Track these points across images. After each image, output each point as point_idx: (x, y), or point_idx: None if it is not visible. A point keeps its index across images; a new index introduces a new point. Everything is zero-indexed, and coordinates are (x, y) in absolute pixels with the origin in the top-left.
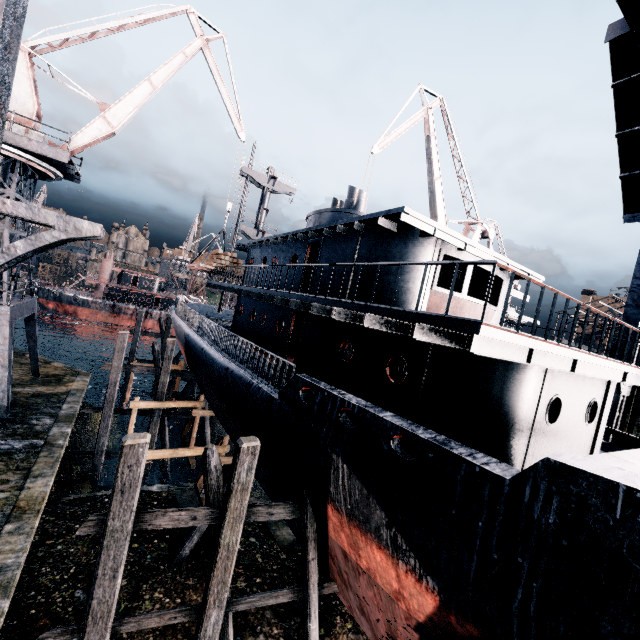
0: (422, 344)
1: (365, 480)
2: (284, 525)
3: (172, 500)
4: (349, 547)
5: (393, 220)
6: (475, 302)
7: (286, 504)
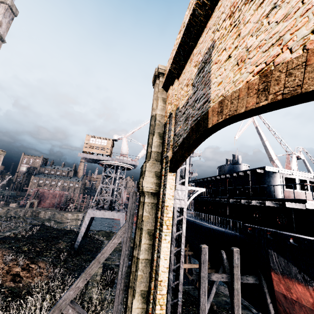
0: (288, 209)
1: (284, 256)
2: (242, 309)
3: (188, 292)
4: (285, 290)
5: (261, 169)
6: (304, 192)
7: (252, 276)
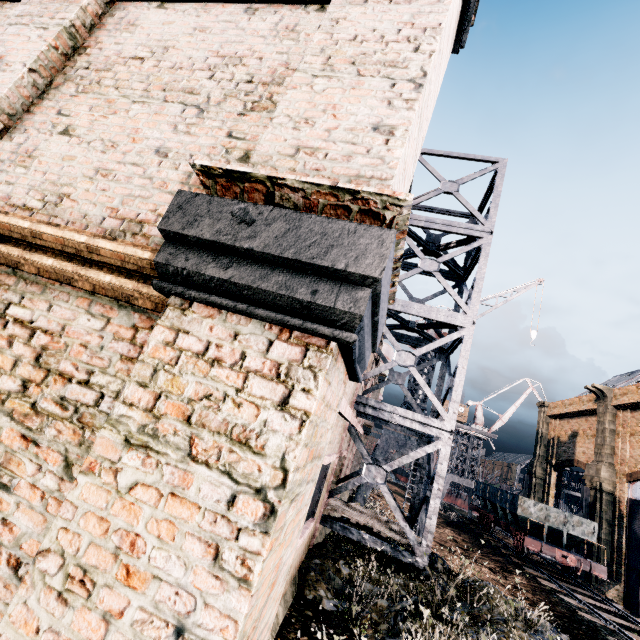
0: None
1: None
2: None
3: None
4: None
5: None
6: None
7: None
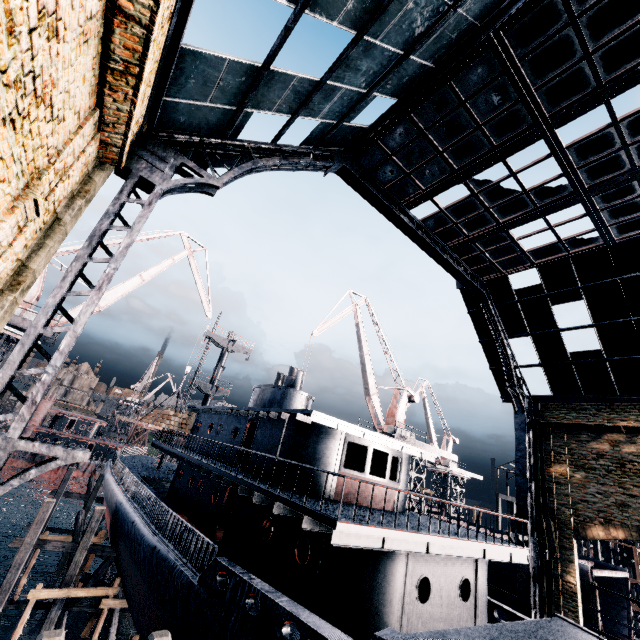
0: None
1: None
2: None
3: None
4: None
5: (308, 415)
6: (377, 480)
7: None
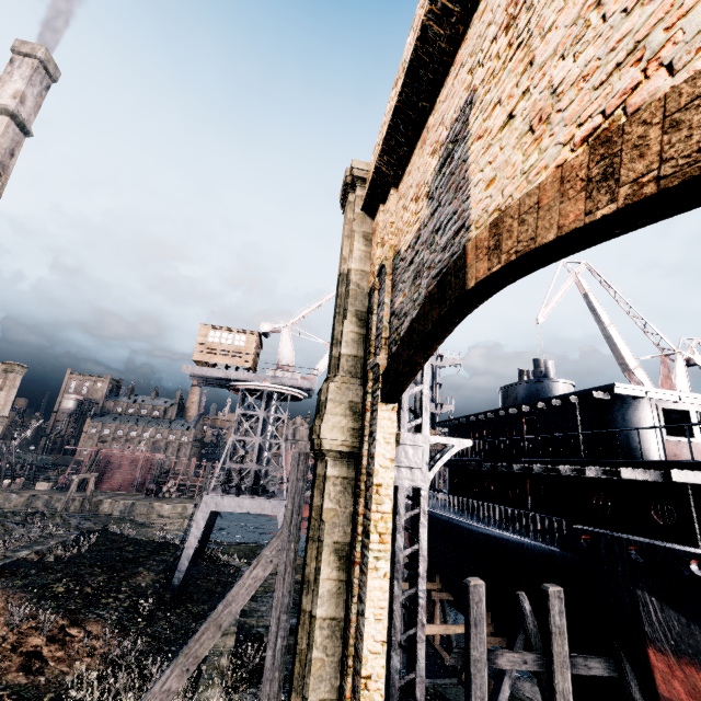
0: (679, 487)
1: (679, 608)
2: None
3: (442, 696)
4: (688, 697)
5: (605, 391)
6: None
7: (600, 658)
